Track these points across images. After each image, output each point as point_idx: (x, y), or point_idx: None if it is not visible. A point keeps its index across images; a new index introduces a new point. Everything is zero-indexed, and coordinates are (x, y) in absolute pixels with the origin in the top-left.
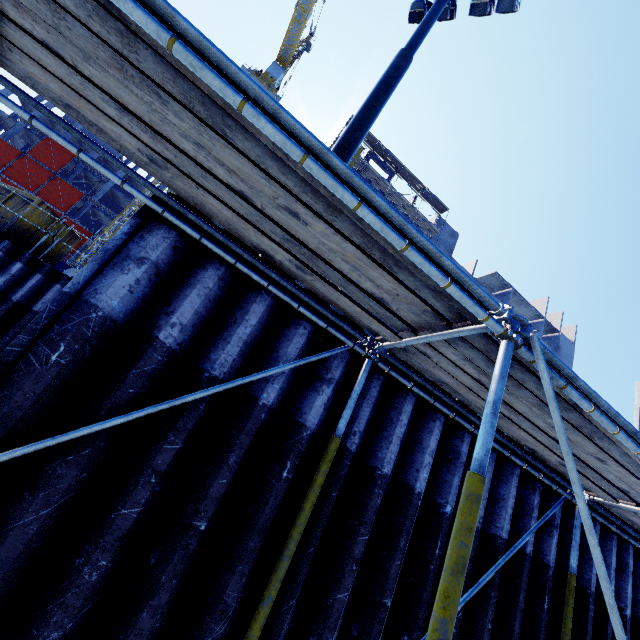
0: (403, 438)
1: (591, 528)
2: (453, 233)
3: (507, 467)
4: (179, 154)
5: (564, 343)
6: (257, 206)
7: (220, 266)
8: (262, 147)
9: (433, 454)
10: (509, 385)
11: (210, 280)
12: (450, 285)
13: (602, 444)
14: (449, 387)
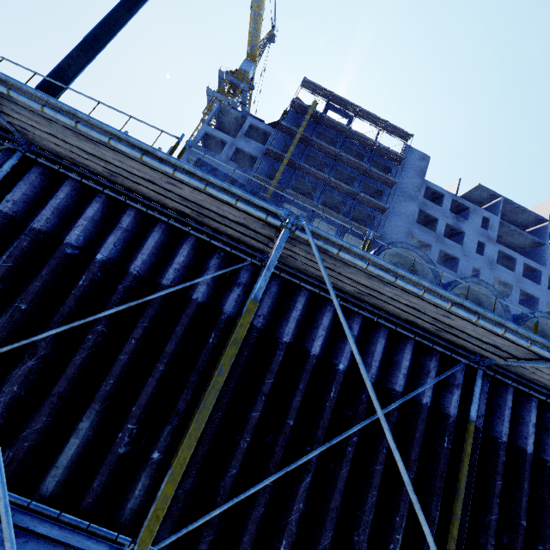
0: (68, 211)
1: None
2: (423, 157)
3: (184, 237)
4: None
5: None
6: None
7: None
8: None
9: (88, 219)
10: (48, 124)
11: None
12: None
13: (135, 157)
14: (79, 162)
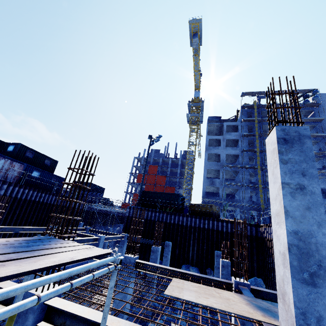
0: None
1: None
2: None
3: None
4: None
5: None
6: None
7: None
8: None
9: None
10: None
11: None
12: None
13: None
14: None
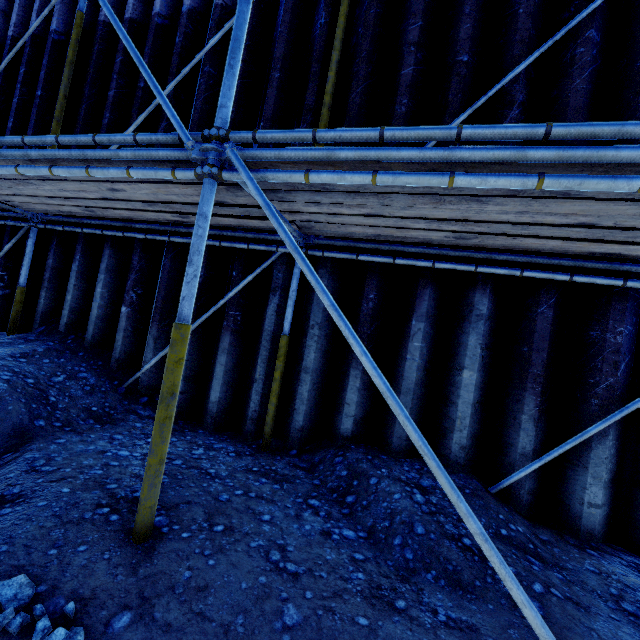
0: None
1: None
2: None
3: None
4: None
5: None
6: None
7: None
8: None
9: None
10: None
11: None
12: None
13: None
14: None
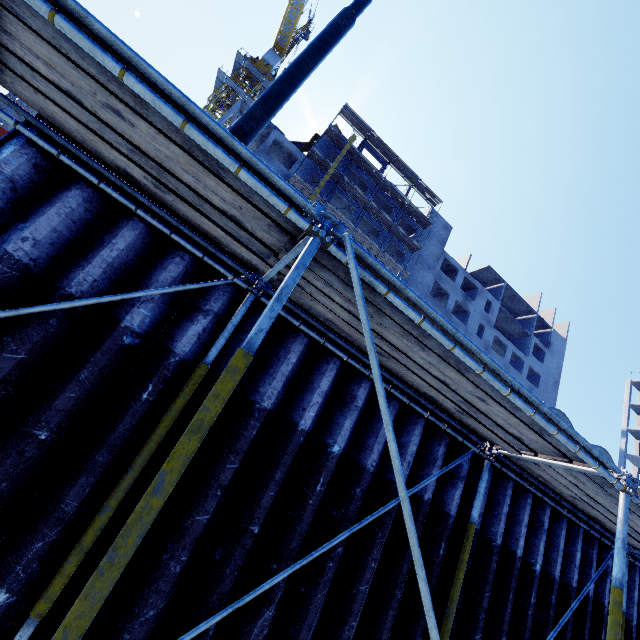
0: (293, 378)
1: (388, 423)
2: (446, 226)
3: (412, 417)
4: (2, 49)
5: (556, 339)
6: (90, 109)
7: (86, 188)
8: (50, 25)
9: (323, 395)
10: (372, 312)
11: (73, 200)
12: (240, 170)
13: (472, 377)
14: (336, 326)
